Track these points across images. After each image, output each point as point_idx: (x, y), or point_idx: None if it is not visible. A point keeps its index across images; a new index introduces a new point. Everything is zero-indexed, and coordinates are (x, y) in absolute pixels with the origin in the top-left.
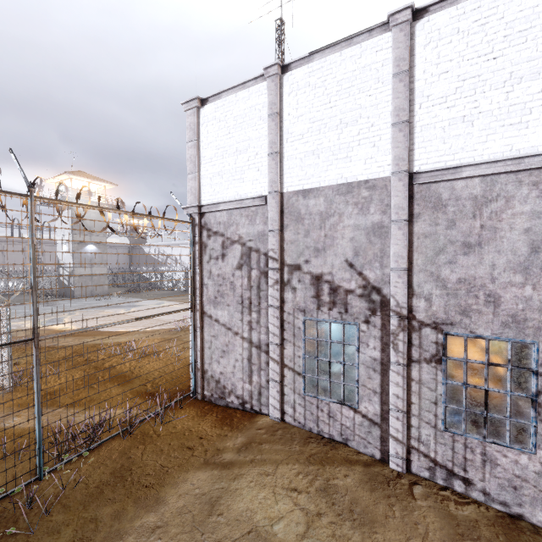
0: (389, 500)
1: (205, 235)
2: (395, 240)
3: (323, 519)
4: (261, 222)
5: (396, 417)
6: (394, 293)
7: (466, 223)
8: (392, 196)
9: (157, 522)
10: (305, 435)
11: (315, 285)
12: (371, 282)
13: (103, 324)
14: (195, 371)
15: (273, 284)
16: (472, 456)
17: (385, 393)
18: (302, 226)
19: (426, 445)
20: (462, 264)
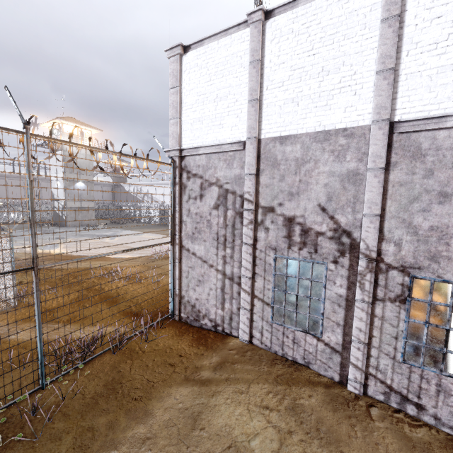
0: (351, 421)
1: (185, 176)
2: (369, 188)
3: (293, 437)
4: (238, 166)
5: (357, 347)
6: (364, 237)
7: (444, 173)
8: (370, 144)
9: (147, 434)
10: (271, 357)
11: (287, 227)
12: (342, 226)
13: (95, 255)
14: (173, 296)
15: (247, 223)
16: (427, 386)
17: (348, 326)
18: (278, 171)
19: (383, 373)
20: (436, 213)
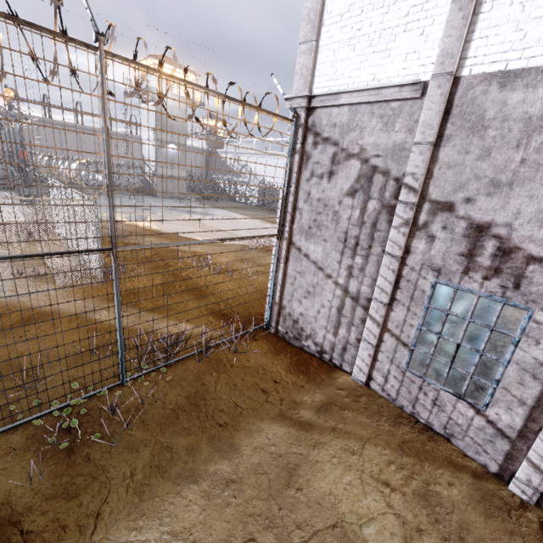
0: (513, 540)
1: (310, 141)
2: None
3: (424, 539)
4: (403, 128)
5: None
6: None
7: None
8: None
9: (232, 475)
10: (394, 412)
11: (471, 239)
12: None
13: (184, 242)
14: (271, 304)
15: (399, 224)
16: None
17: (541, 410)
18: (480, 140)
19: None
20: None
